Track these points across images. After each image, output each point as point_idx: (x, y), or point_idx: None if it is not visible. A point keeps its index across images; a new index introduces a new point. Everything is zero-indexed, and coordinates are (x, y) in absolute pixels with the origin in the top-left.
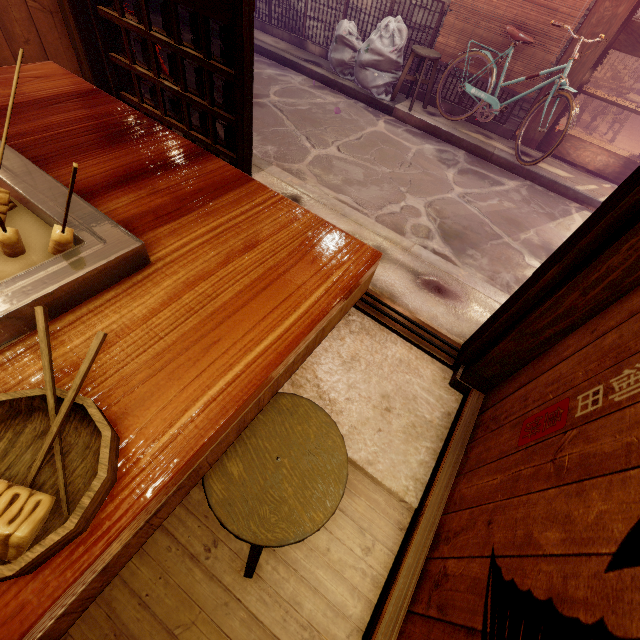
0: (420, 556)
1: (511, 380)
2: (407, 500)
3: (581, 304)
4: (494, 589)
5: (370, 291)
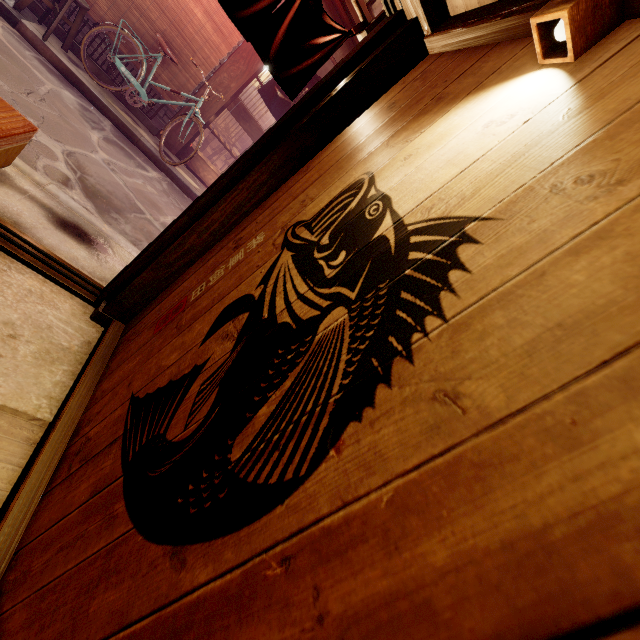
0: (57, 452)
1: (149, 306)
2: (40, 416)
3: (198, 244)
4: (134, 408)
5: None
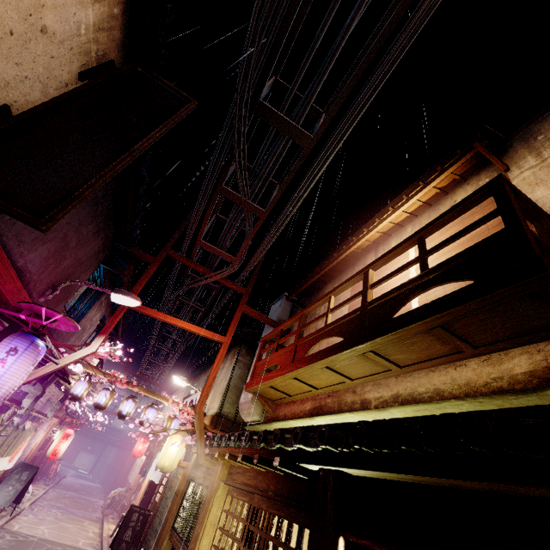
0: None
1: None
2: None
3: None
4: None
5: None
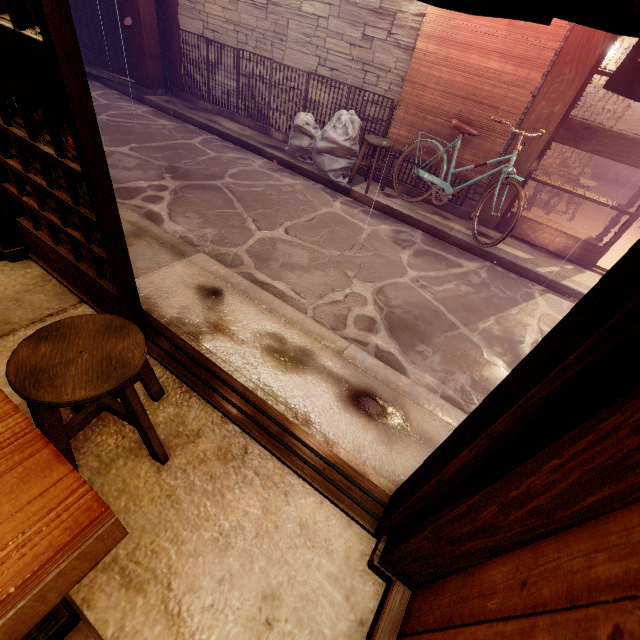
0: None
1: (435, 592)
2: None
3: (504, 523)
4: None
5: (279, 415)
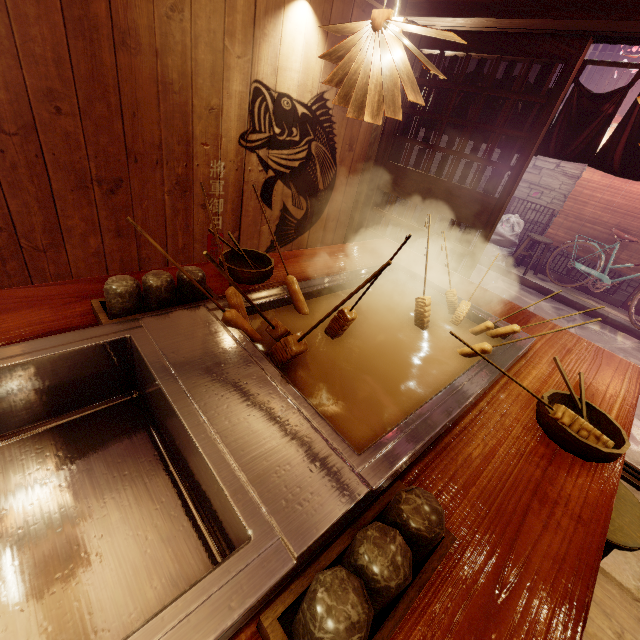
0: None
1: None
2: None
3: None
4: None
5: None
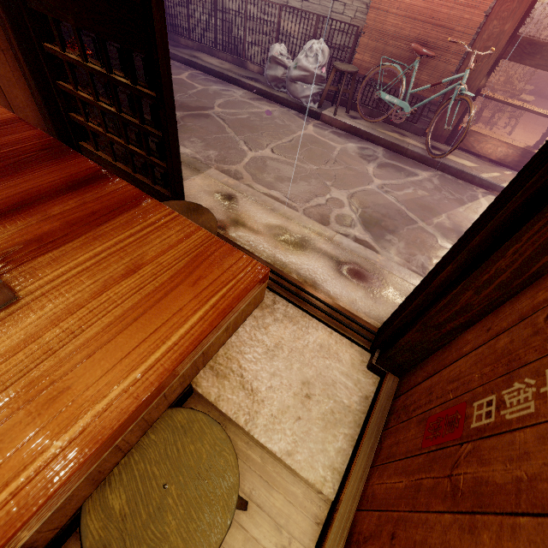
0: None
1: (420, 368)
2: (324, 492)
3: (476, 302)
4: None
5: (294, 280)
